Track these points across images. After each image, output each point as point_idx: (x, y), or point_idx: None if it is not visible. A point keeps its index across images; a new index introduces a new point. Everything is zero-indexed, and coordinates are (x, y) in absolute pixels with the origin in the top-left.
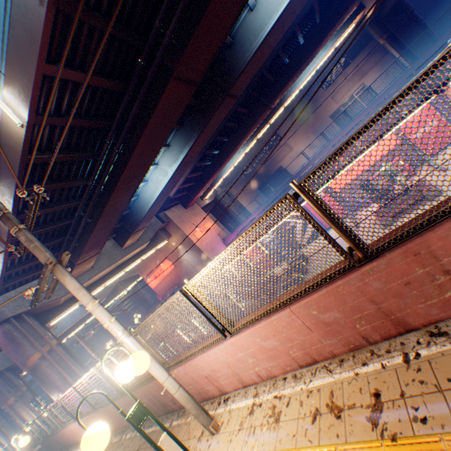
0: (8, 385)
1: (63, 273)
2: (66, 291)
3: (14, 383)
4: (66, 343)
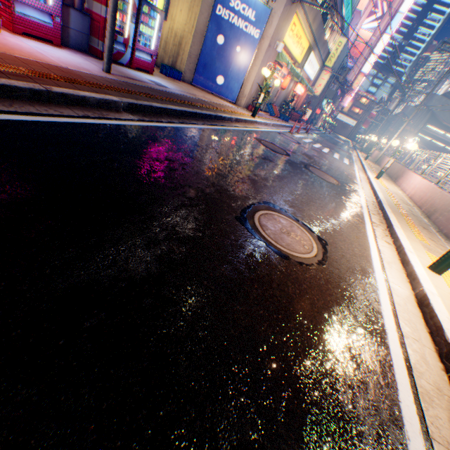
0: (398, 124)
1: (406, 123)
2: (449, 122)
3: (398, 126)
4: (434, 143)
